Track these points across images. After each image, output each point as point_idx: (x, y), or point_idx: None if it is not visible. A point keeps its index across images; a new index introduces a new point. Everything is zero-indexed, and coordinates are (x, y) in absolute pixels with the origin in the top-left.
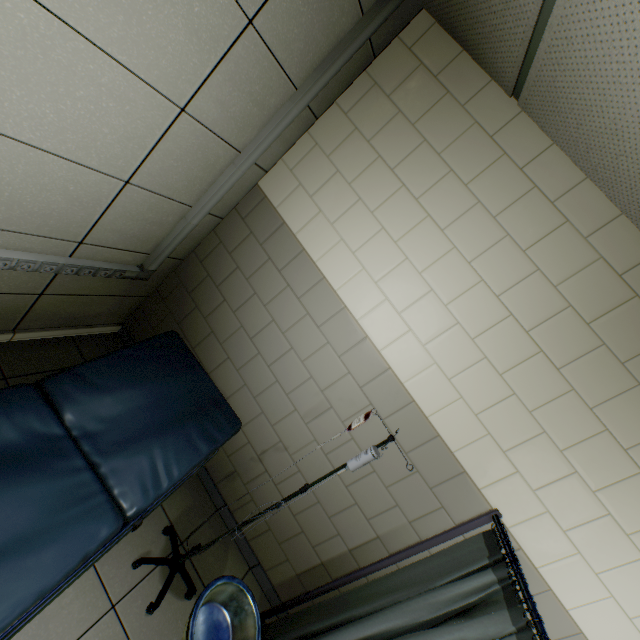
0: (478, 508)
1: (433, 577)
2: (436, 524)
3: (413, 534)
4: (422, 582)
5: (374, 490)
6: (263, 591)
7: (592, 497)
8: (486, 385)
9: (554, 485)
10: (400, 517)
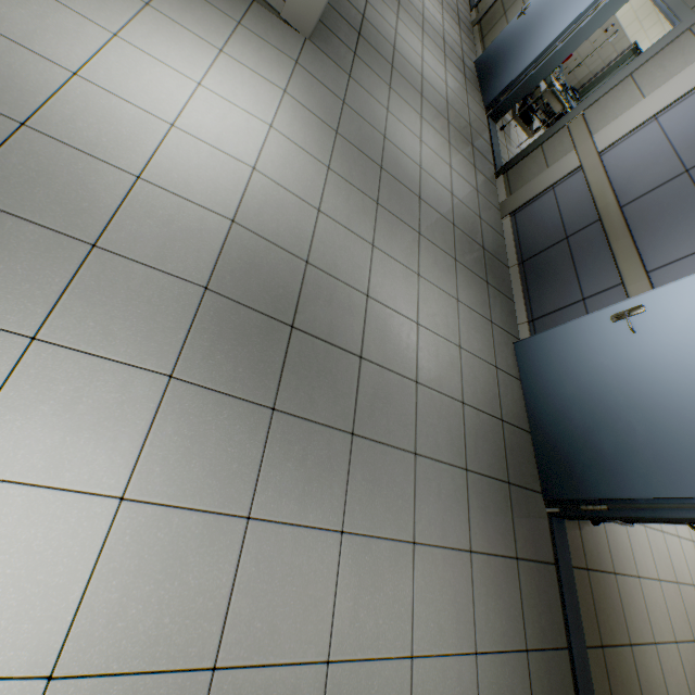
0: (626, 46)
1: (615, 68)
2: (611, 58)
3: (602, 66)
4: (612, 70)
5: (592, 57)
6: (542, 113)
7: (661, 27)
8: (641, 0)
9: (652, 28)
10: (599, 62)
